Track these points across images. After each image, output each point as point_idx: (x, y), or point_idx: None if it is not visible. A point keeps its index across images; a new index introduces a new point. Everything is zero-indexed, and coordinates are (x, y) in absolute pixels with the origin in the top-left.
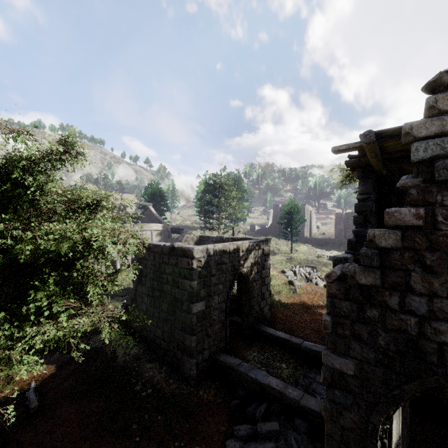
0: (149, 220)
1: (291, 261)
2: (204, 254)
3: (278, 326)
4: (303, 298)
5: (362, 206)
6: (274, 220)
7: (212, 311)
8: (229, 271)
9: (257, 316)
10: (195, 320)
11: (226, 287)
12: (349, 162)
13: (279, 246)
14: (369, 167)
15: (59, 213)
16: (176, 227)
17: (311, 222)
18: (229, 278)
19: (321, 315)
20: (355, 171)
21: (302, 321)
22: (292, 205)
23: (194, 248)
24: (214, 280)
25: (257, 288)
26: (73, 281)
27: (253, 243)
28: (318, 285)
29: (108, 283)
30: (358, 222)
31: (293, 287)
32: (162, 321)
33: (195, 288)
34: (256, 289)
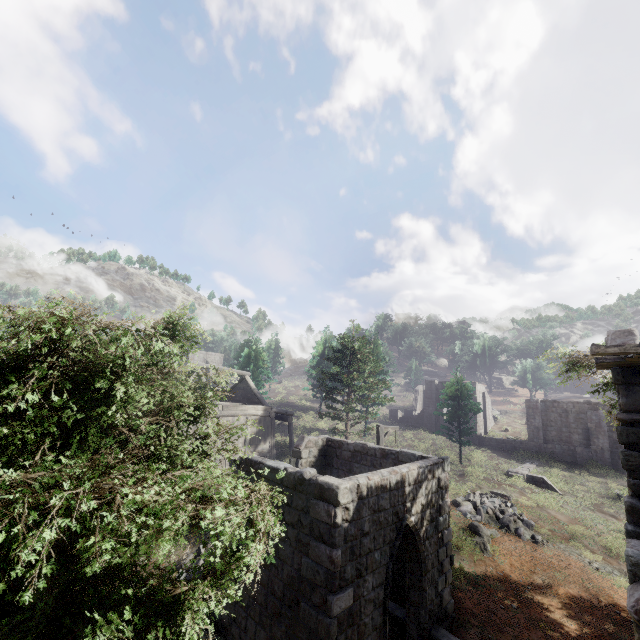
0: (244, 397)
1: (463, 480)
2: (353, 495)
3: (470, 633)
4: (502, 565)
5: (634, 433)
6: (426, 403)
7: (362, 607)
8: (389, 523)
9: (433, 608)
10: (336, 629)
11: (385, 555)
12: (604, 361)
13: (439, 448)
14: (634, 367)
15: (144, 431)
16: (283, 410)
17: (486, 411)
18: (389, 536)
19: (544, 609)
20: (605, 368)
21: (510, 622)
22: (459, 386)
23: (339, 487)
24: (367, 543)
25: (431, 551)
26: (160, 594)
27: (423, 469)
28: (522, 538)
29: (217, 594)
30: (631, 463)
31: (480, 539)
32: (271, 615)
33: (339, 562)
34: (430, 554)
